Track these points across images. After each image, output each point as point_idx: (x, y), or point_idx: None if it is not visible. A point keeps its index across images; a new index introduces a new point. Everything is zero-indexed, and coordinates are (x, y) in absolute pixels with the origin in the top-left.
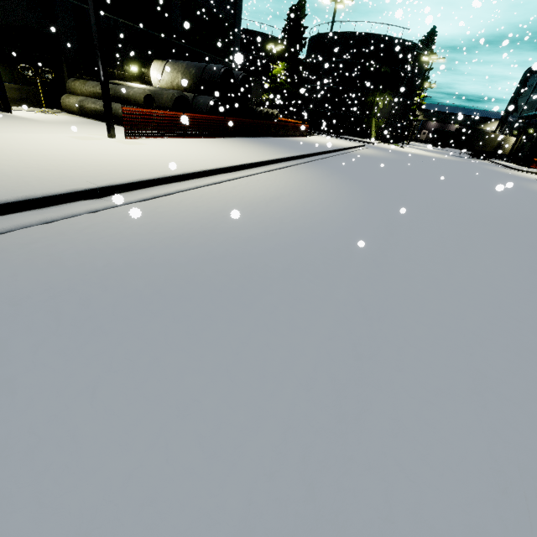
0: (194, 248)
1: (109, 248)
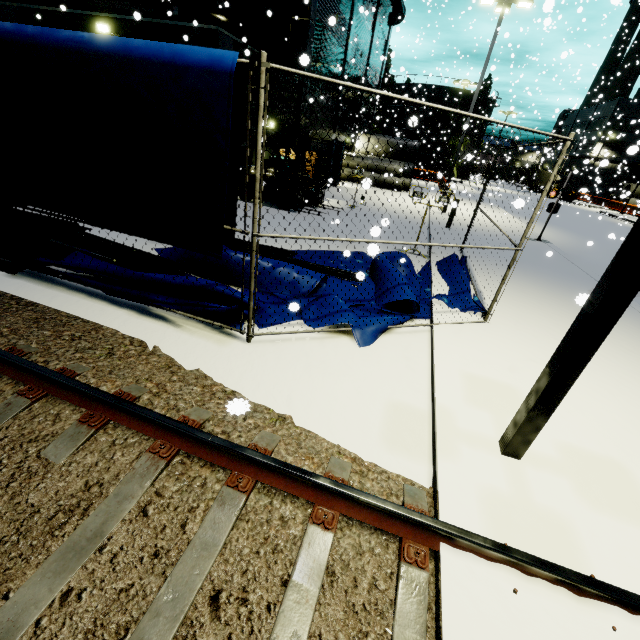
0: (582, 247)
1: (571, 247)
